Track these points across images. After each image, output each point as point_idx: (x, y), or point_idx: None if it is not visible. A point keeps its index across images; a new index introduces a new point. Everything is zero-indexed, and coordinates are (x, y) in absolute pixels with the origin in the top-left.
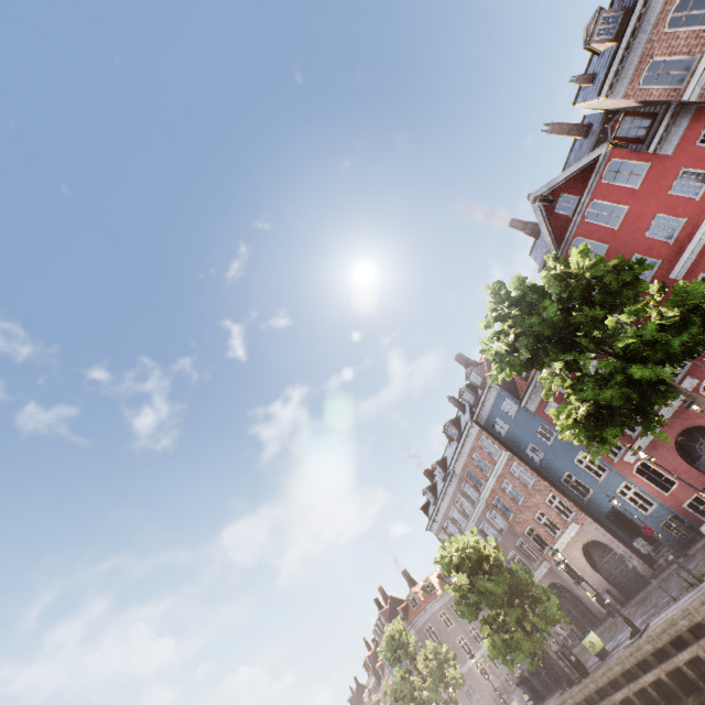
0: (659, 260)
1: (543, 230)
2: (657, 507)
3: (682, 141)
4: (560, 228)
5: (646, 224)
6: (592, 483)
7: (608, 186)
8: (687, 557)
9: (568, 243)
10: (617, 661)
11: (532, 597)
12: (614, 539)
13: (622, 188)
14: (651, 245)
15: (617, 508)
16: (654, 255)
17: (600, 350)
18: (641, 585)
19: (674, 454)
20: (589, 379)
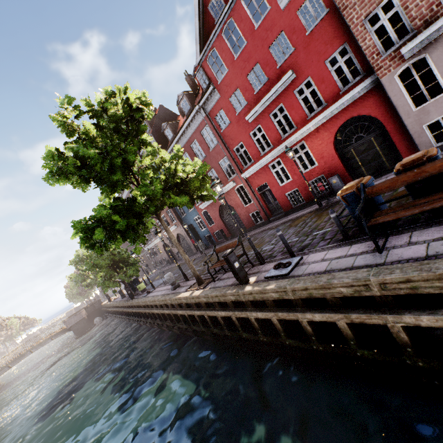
0: (247, 102)
1: (196, 24)
2: (206, 229)
3: (293, 1)
4: (208, 30)
5: (250, 67)
6: (186, 211)
7: (243, 10)
8: (202, 255)
9: (209, 51)
10: (135, 302)
11: (127, 263)
12: (187, 236)
13: (249, 21)
14: (247, 87)
15: (193, 224)
16: (246, 96)
17: (137, 183)
18: (193, 254)
19: (217, 212)
20: (91, 218)
